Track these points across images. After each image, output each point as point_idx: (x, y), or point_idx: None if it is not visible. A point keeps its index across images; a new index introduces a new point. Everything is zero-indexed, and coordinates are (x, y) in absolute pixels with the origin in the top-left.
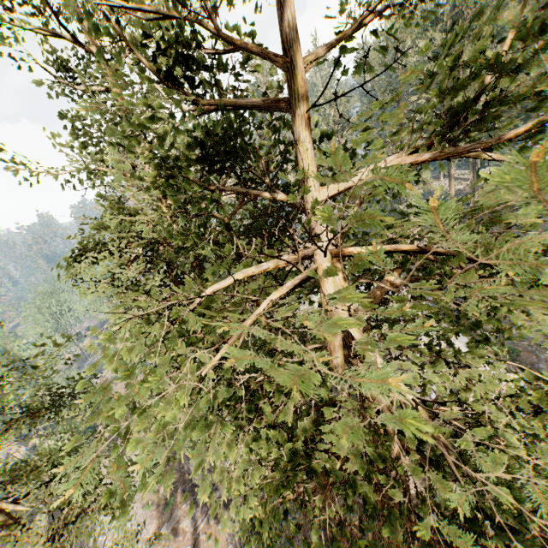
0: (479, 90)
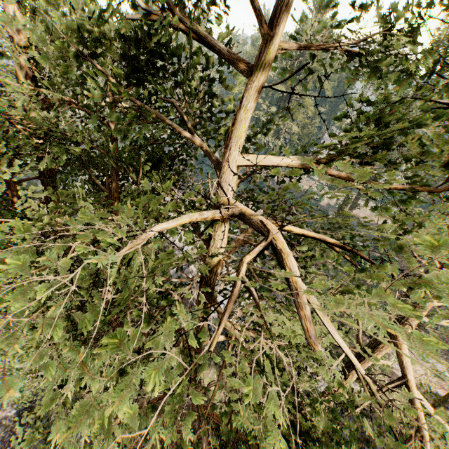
0: (377, 147)
